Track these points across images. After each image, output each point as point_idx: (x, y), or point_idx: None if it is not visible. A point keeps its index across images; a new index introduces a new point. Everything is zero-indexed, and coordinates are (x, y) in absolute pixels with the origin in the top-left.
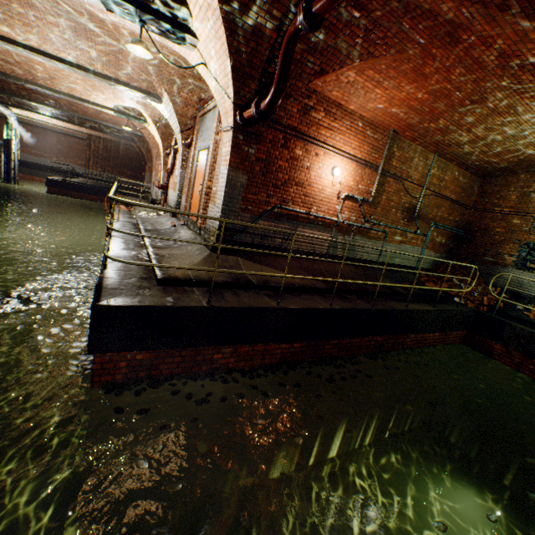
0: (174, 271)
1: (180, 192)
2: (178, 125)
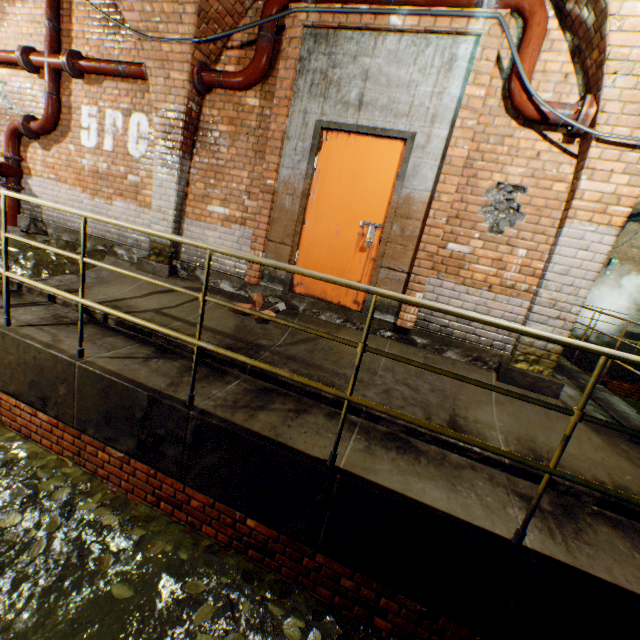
0: None
1: (179, 211)
2: (189, 16)
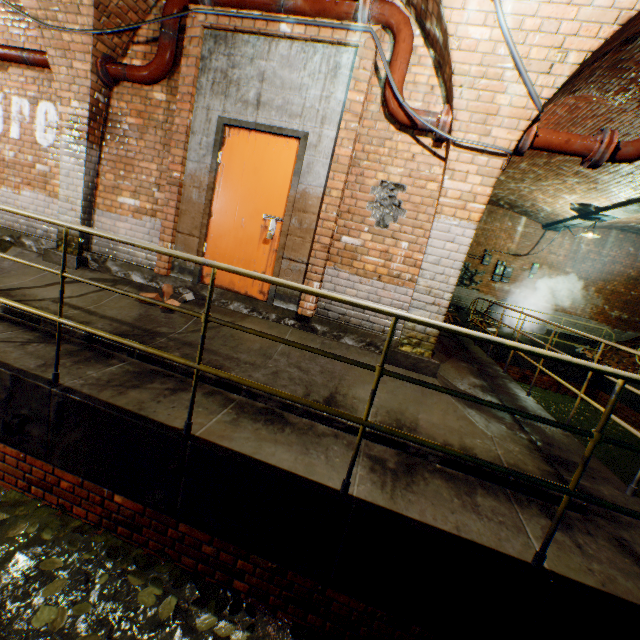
0: (520, 461)
1: (88, 201)
2: (87, 8)
